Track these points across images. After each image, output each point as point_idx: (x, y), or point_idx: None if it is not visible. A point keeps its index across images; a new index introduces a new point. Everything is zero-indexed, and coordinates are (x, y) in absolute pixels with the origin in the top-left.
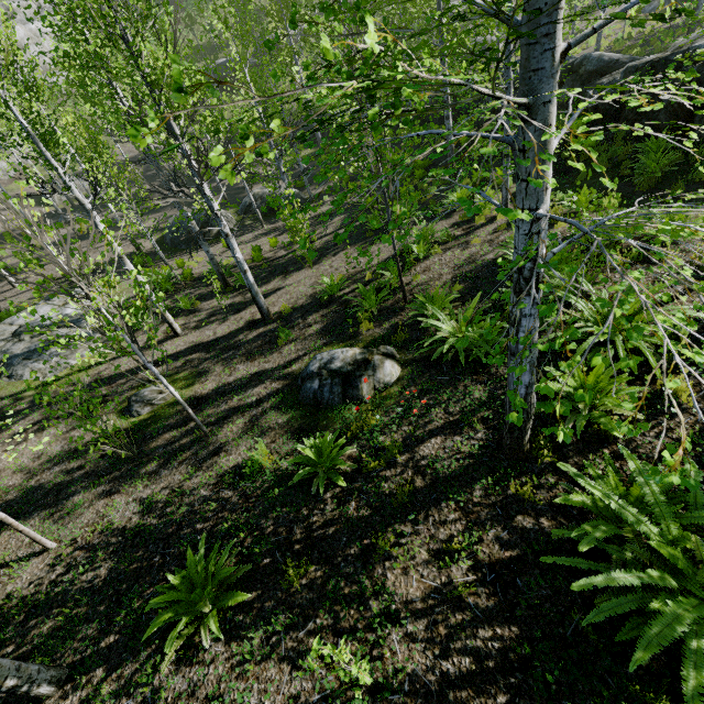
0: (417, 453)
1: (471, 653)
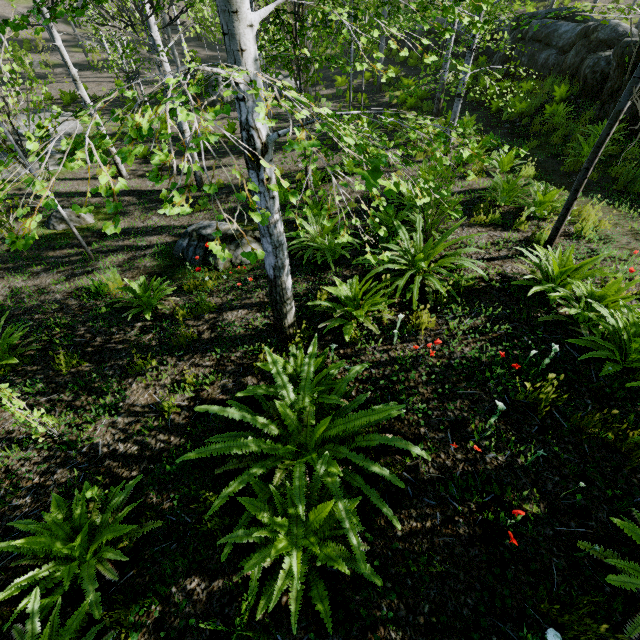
0: (222, 316)
1: (142, 445)
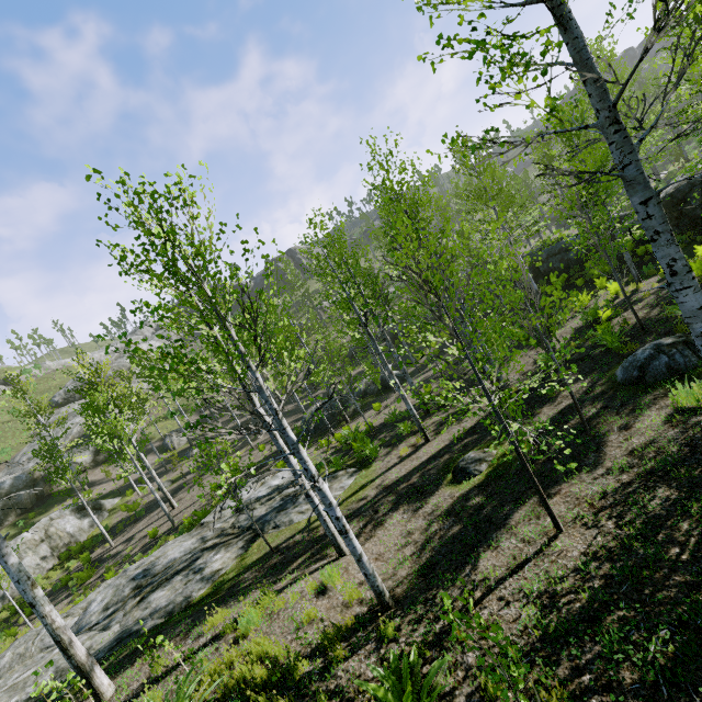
0: None
1: None
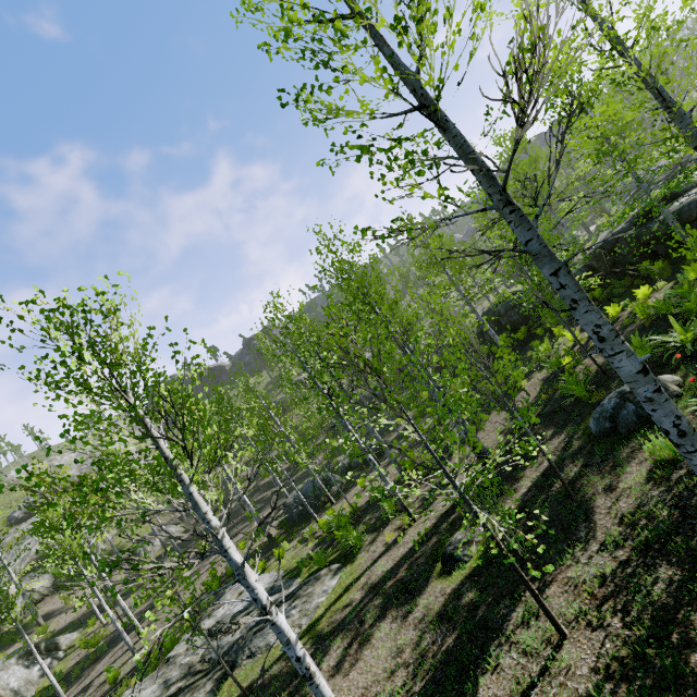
0: None
1: None
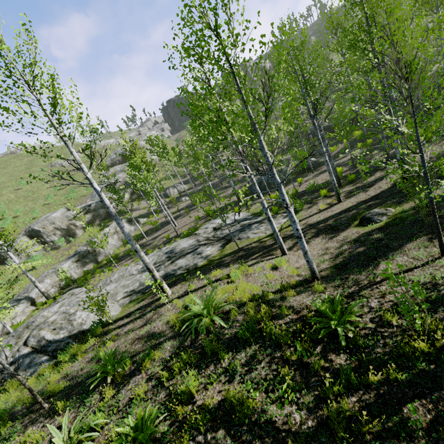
0: None
1: None
